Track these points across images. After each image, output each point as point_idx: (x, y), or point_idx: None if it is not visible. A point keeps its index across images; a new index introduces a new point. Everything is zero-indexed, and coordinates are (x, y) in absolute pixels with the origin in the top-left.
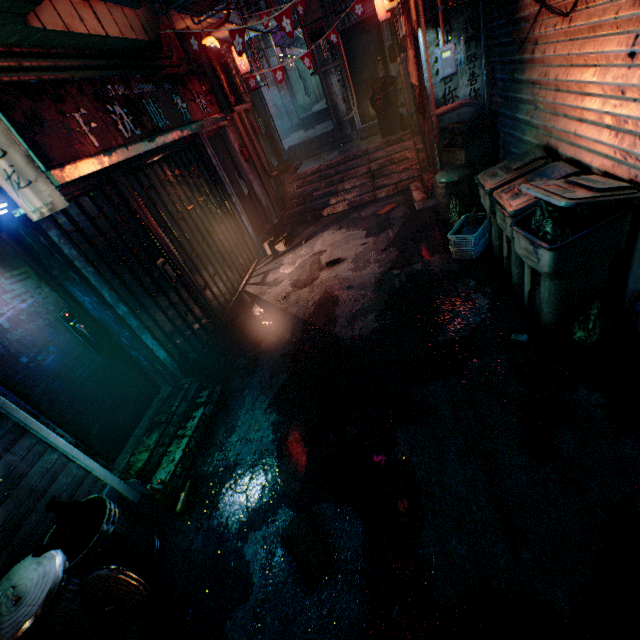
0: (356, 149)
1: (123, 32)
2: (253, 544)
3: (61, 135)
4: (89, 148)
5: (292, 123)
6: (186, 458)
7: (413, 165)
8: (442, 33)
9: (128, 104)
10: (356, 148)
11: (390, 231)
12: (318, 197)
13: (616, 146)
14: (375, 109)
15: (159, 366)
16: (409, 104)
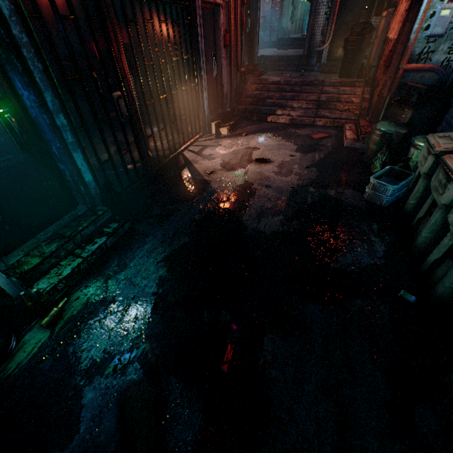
0: (314, 78)
1: None
2: (94, 389)
3: None
4: None
5: (270, 39)
6: (73, 276)
7: (355, 109)
8: None
9: None
10: (315, 77)
11: (317, 154)
12: (269, 104)
13: None
14: (345, 49)
15: (81, 186)
16: (374, 57)
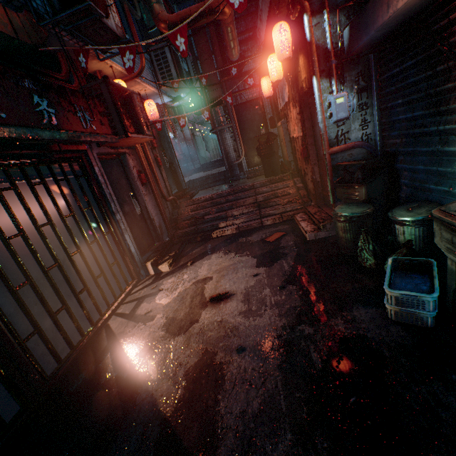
0: (244, 184)
1: None
2: None
3: None
4: None
5: (195, 166)
6: None
7: (296, 199)
8: (335, 82)
9: None
10: (244, 183)
11: (284, 262)
12: (209, 220)
13: None
14: (260, 155)
15: None
16: (288, 154)
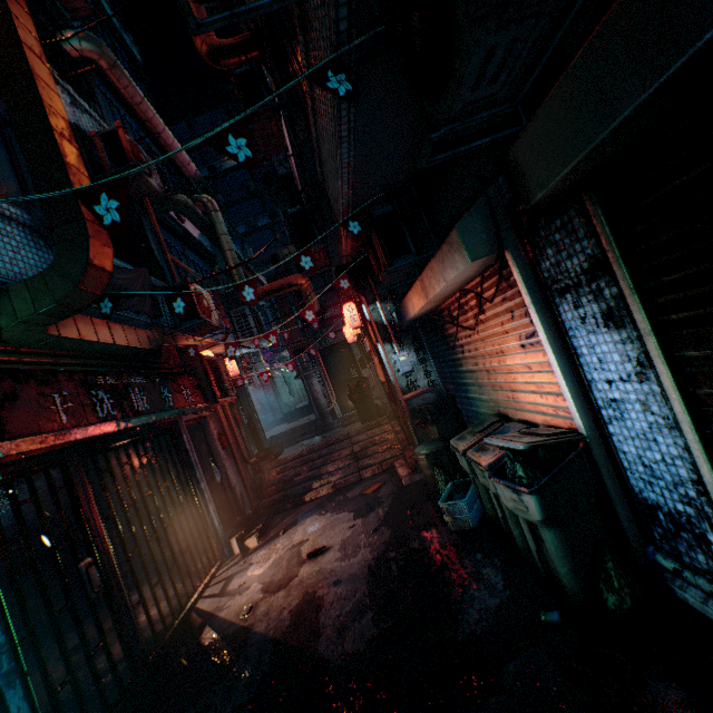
0: (338, 433)
1: (130, 342)
2: None
3: (31, 411)
4: (55, 424)
5: (276, 417)
6: None
7: (394, 444)
8: (396, 345)
9: (114, 390)
10: (338, 433)
11: (380, 509)
12: (300, 481)
13: (545, 403)
14: (353, 400)
15: None
16: (382, 396)
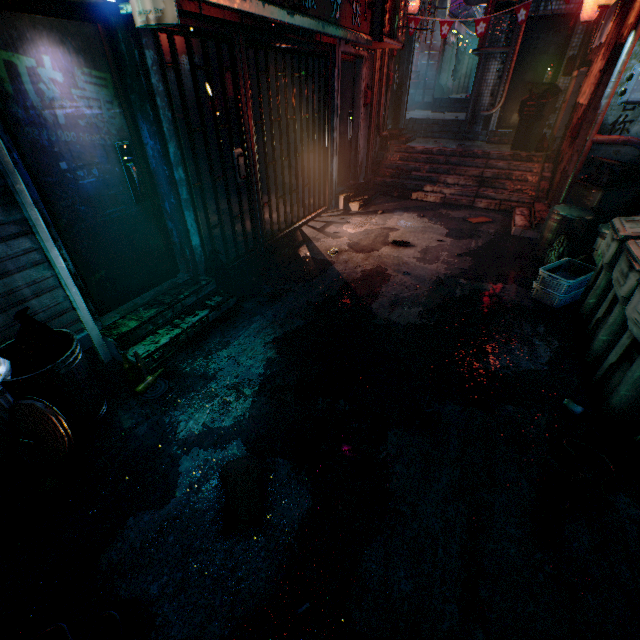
0: (478, 148)
1: None
2: (192, 459)
3: None
4: None
5: (424, 99)
6: (170, 347)
7: (529, 190)
8: None
9: None
10: (478, 147)
11: (473, 241)
12: (415, 177)
13: None
14: (521, 115)
15: (187, 250)
16: (559, 126)
